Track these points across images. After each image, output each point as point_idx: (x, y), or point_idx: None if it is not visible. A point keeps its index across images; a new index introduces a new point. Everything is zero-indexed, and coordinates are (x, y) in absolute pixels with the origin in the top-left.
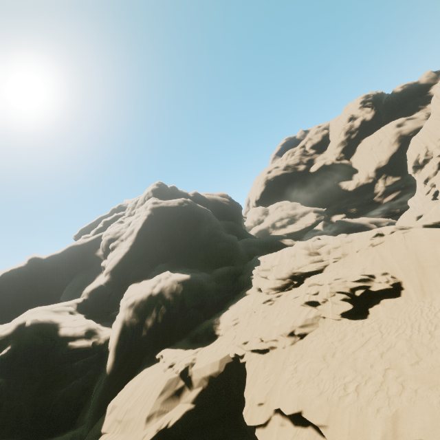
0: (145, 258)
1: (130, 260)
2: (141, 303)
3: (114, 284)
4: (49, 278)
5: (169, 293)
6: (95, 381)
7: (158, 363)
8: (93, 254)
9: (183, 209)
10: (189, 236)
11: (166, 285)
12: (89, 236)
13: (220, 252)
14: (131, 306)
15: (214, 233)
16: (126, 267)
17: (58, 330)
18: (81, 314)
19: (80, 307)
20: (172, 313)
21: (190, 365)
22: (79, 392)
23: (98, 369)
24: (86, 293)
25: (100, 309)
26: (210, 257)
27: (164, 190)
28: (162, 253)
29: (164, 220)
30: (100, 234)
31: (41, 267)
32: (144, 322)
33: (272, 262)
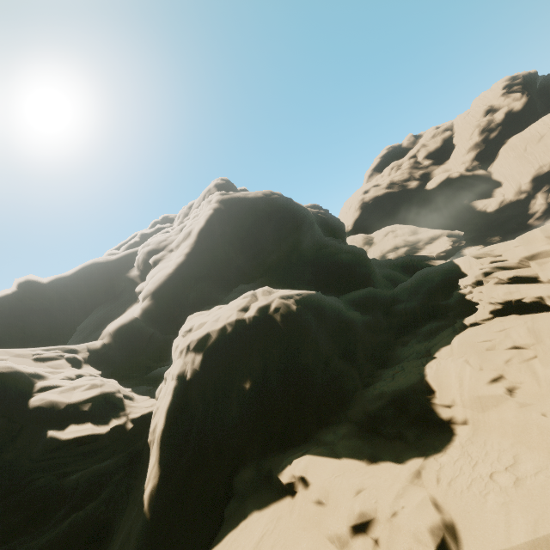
0: (212, 275)
1: (186, 277)
2: (222, 343)
3: (159, 315)
4: (53, 316)
5: (284, 322)
6: (118, 515)
7: (290, 498)
8: (122, 276)
9: (272, 202)
10: (285, 245)
11: (275, 305)
12: (118, 253)
13: (345, 268)
14: (199, 350)
15: (323, 243)
16: (179, 288)
17: (27, 398)
18: (96, 369)
19: (96, 358)
20: (300, 363)
21: (446, 535)
22: (85, 535)
23: (125, 491)
24: (108, 334)
25: (133, 361)
26: (327, 277)
27: (233, 189)
28: (241, 270)
29: (242, 217)
30: (134, 248)
31: (40, 298)
32: (231, 383)
33: (531, 249)
